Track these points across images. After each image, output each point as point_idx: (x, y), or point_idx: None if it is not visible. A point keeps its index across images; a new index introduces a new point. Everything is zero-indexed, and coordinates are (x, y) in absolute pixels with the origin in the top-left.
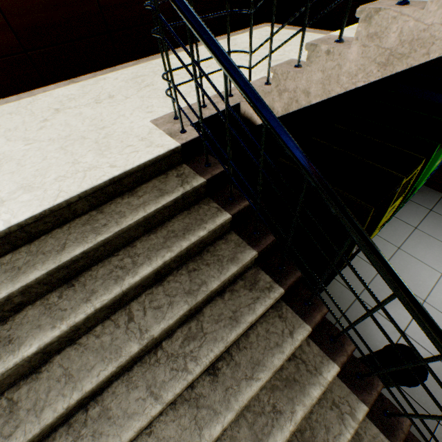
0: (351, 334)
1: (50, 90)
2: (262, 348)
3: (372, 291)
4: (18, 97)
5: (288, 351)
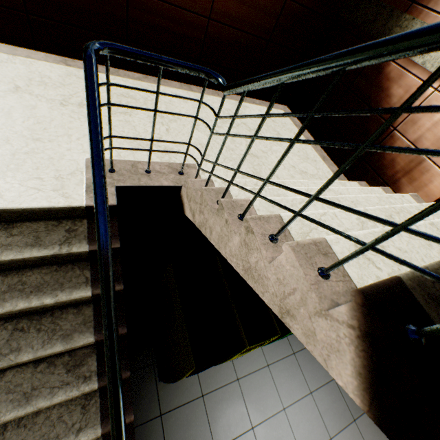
0: (170, 431)
1: (35, 58)
2: (41, 434)
3: (218, 396)
4: None
5: None
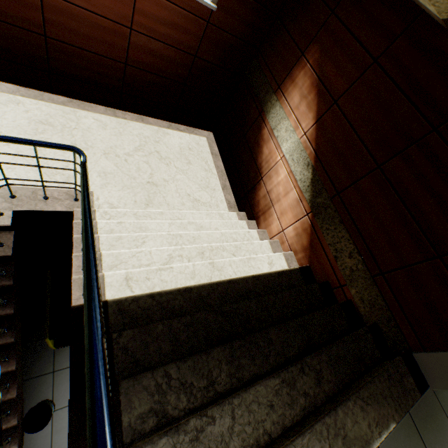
0: (60, 382)
1: None
2: None
3: None
4: None
5: None
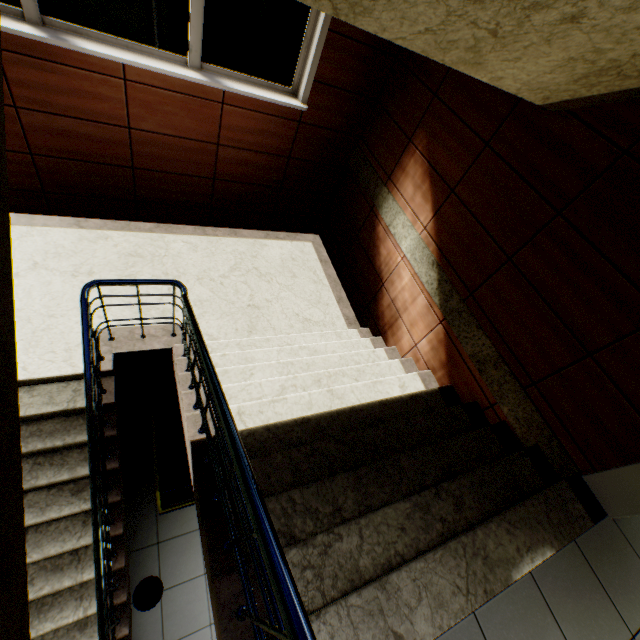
0: (166, 556)
1: (52, 225)
2: (53, 538)
3: None
4: (18, 218)
5: (67, 548)
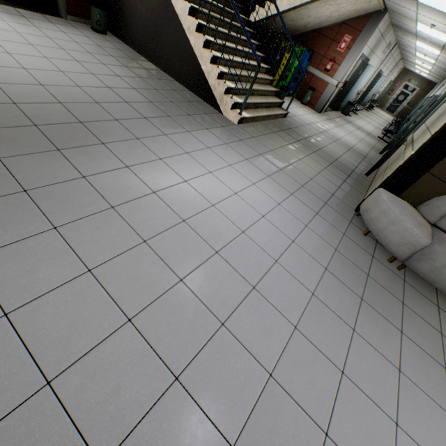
0: None
1: None
2: None
3: None
4: None
5: (263, 66)
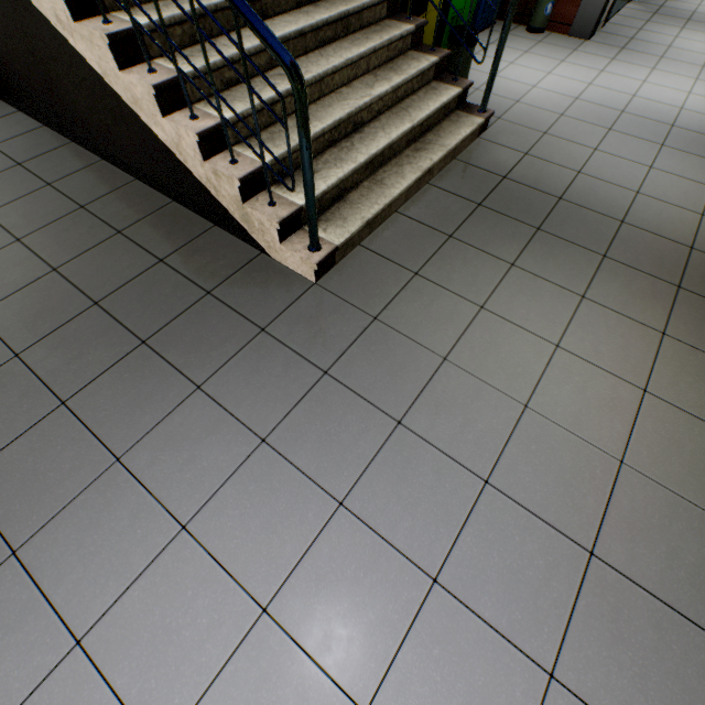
0: None
1: None
2: None
3: None
4: None
5: None
